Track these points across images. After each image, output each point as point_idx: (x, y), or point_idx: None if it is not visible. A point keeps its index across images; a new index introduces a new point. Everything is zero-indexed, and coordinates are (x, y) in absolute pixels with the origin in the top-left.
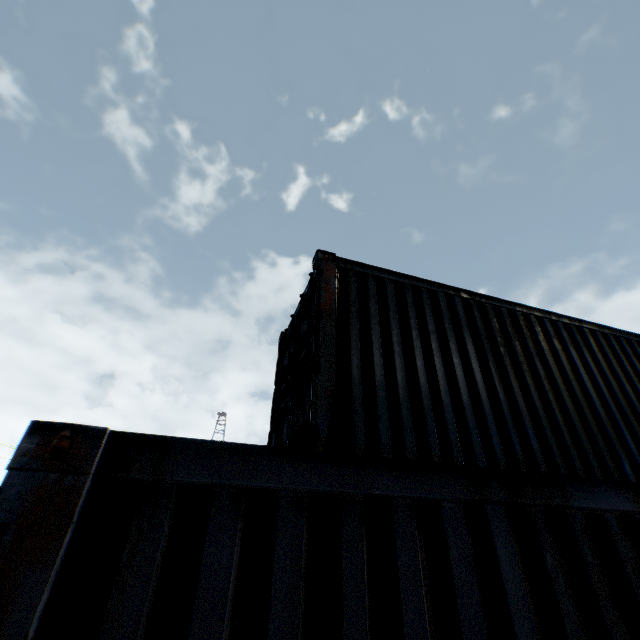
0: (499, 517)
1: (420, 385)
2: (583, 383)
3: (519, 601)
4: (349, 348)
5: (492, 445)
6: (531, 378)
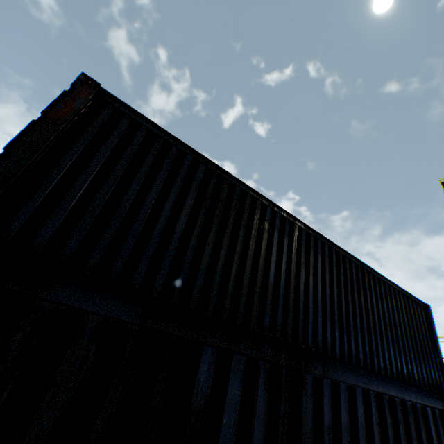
0: None
1: (118, 209)
2: (270, 257)
3: None
4: (61, 156)
5: (158, 272)
6: (230, 240)
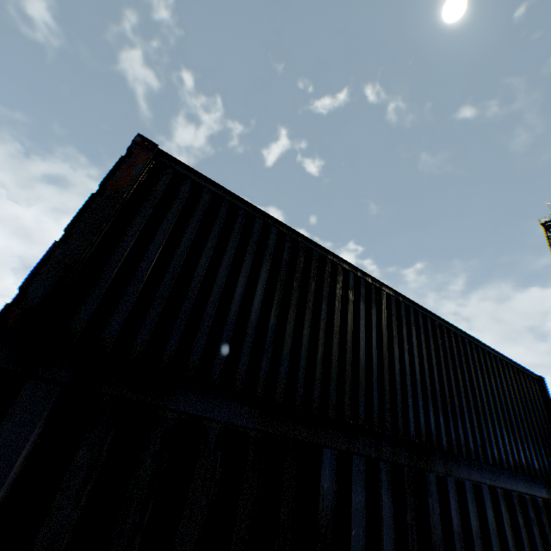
0: (40, 397)
1: (188, 289)
2: (359, 332)
3: None
4: (123, 233)
5: (238, 360)
6: (312, 315)
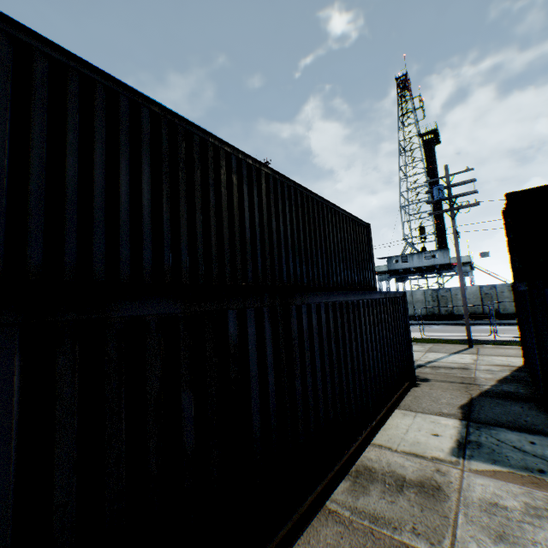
0: (5, 338)
1: (66, 197)
2: (244, 214)
3: (2, 404)
4: None
5: (142, 258)
6: (202, 205)
